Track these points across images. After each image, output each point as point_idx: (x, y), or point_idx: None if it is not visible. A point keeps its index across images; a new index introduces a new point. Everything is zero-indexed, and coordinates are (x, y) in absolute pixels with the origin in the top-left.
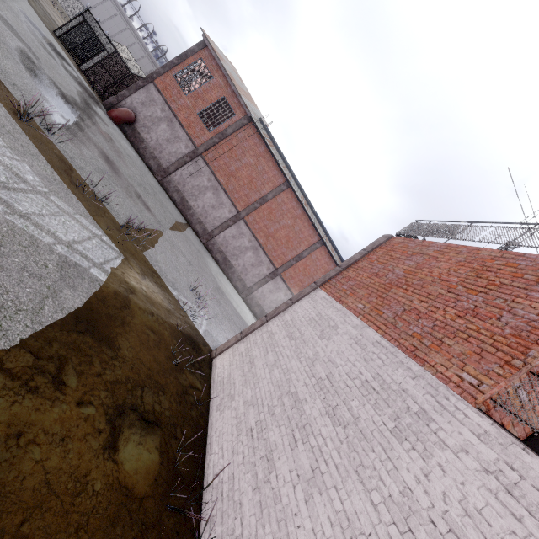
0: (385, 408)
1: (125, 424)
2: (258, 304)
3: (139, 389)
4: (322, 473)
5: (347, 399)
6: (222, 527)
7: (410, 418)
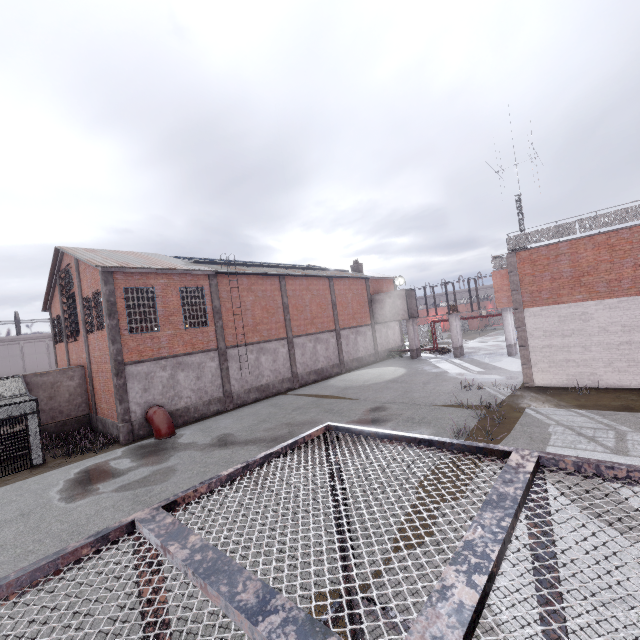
0: None
1: None
2: (352, 360)
3: (634, 399)
4: None
5: None
6: None
7: None
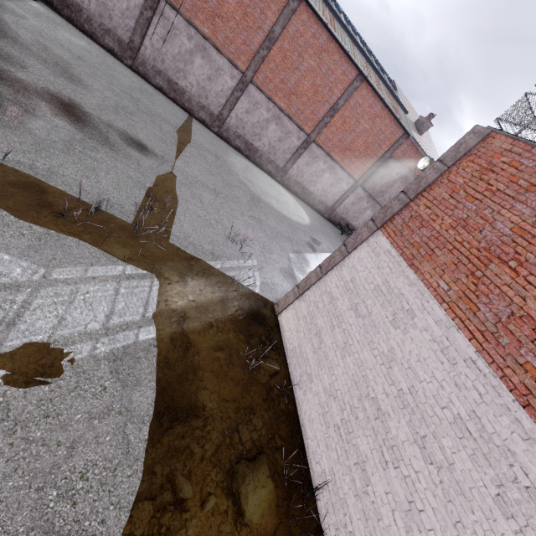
0: (485, 466)
1: (239, 483)
2: (297, 182)
3: (235, 434)
4: (419, 511)
5: (437, 434)
6: (336, 517)
7: (518, 494)
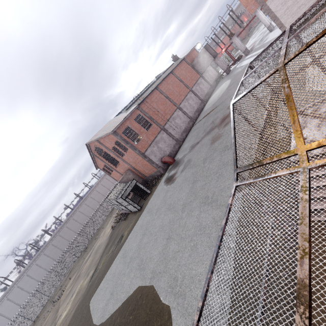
0: None
1: None
2: (205, 97)
3: None
4: None
5: None
6: None
7: None
